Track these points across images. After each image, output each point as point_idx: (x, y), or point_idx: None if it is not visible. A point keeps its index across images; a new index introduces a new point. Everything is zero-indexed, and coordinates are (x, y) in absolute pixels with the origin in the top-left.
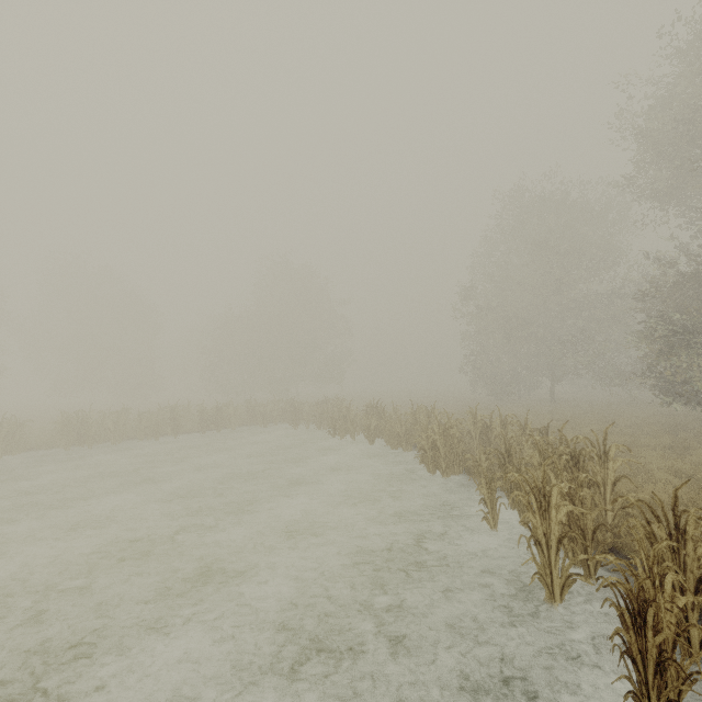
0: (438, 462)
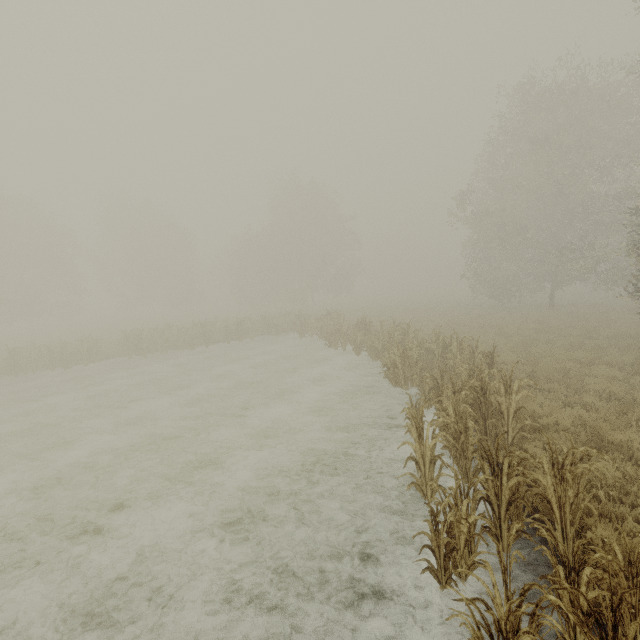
0: (397, 378)
